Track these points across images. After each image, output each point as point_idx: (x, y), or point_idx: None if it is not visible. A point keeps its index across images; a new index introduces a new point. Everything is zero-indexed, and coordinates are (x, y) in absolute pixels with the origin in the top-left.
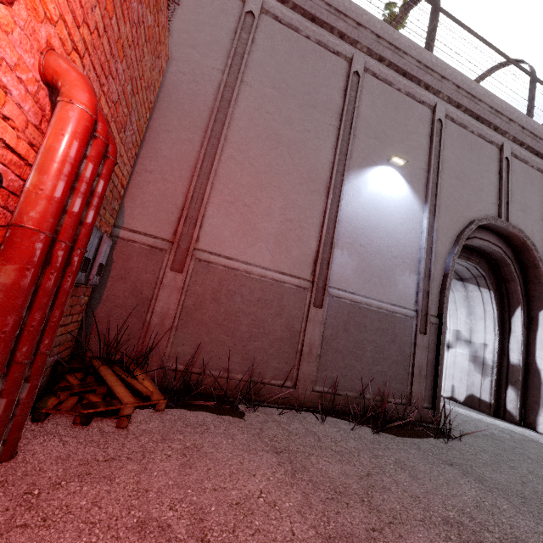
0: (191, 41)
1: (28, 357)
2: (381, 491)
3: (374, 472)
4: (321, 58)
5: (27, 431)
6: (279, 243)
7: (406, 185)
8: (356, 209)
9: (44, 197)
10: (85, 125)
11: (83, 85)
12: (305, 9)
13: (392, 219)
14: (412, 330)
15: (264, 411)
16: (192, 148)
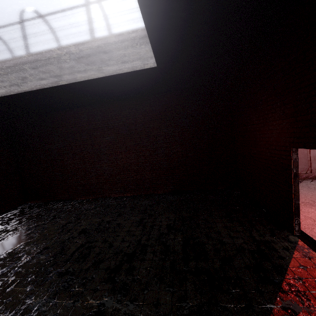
0: None
1: None
2: None
3: None
4: None
5: None
6: None
7: None
8: None
9: None
10: None
11: None
12: None
13: None
14: None
15: (303, 182)
16: None
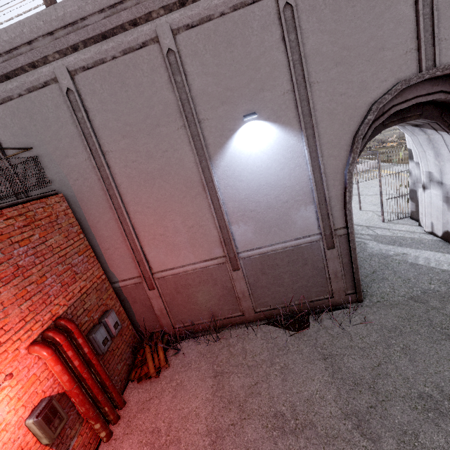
0: (63, 153)
1: (103, 397)
2: (254, 396)
3: (261, 380)
4: (135, 67)
5: (129, 389)
6: (193, 244)
7: (274, 126)
8: (234, 185)
9: (65, 382)
10: (54, 360)
11: (43, 352)
12: (92, 37)
13: (270, 171)
14: (321, 249)
15: (226, 337)
16: (114, 222)
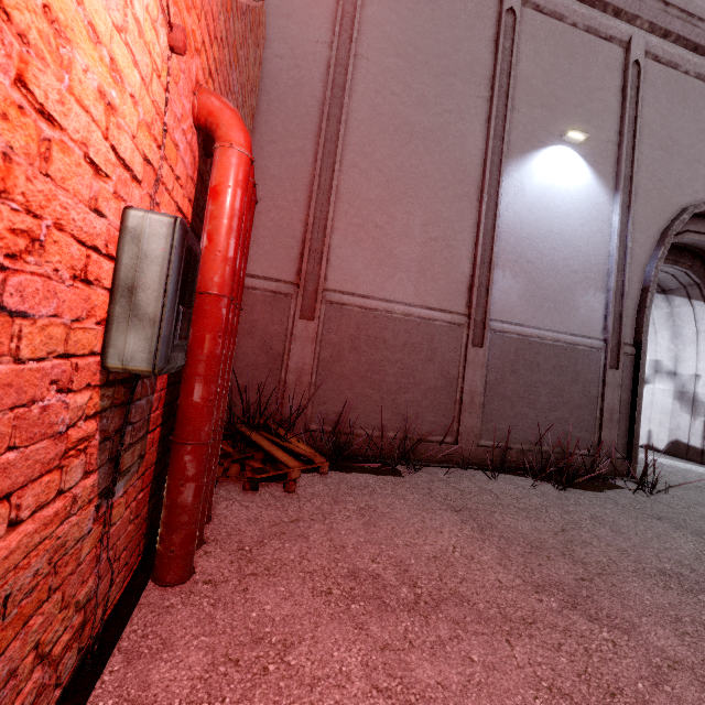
0: (284, 7)
1: (218, 424)
2: (581, 546)
3: (569, 527)
4: None
5: None
6: (423, 270)
7: (588, 169)
8: (520, 212)
9: (223, 259)
10: (246, 171)
11: (238, 123)
12: None
13: (569, 220)
14: (600, 365)
15: (425, 471)
16: (304, 161)
